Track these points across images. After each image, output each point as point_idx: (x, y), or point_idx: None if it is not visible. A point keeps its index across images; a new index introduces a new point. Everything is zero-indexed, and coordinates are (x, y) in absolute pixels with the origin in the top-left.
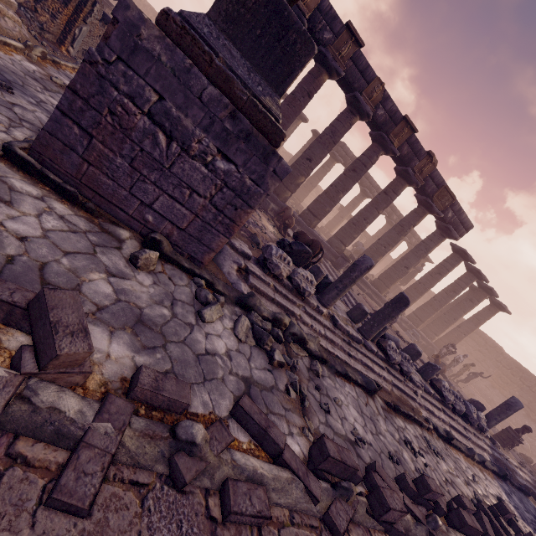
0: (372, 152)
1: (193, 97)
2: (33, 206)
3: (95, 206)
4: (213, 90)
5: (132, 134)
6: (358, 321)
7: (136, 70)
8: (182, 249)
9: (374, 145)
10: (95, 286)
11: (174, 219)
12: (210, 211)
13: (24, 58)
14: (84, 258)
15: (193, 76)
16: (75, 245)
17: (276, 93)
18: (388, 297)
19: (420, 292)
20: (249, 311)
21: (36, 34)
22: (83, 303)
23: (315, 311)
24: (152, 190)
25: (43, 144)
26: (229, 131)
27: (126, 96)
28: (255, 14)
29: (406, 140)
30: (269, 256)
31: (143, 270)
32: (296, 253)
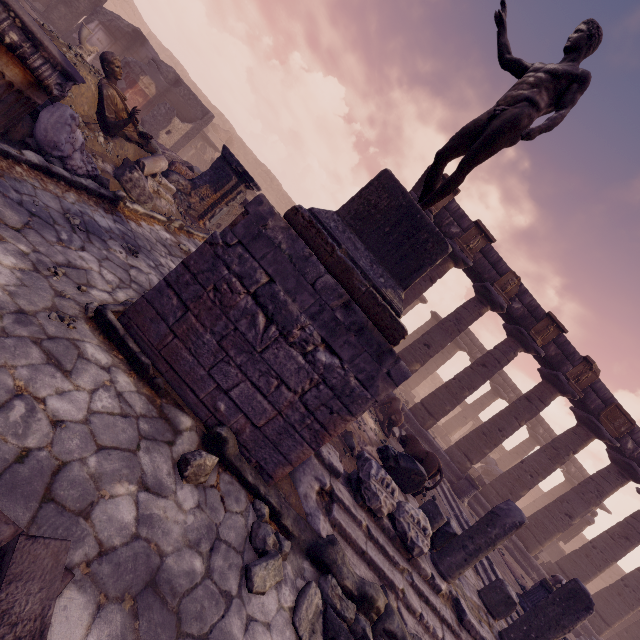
0: (507, 346)
1: (306, 283)
2: (94, 378)
3: (165, 382)
4: (330, 278)
5: (231, 311)
6: (498, 614)
7: (253, 254)
8: (250, 452)
9: (510, 339)
10: (115, 506)
11: (251, 413)
12: (298, 410)
13: (163, 228)
14: (119, 457)
15: (310, 264)
16: (117, 436)
17: (400, 286)
18: (540, 560)
19: (597, 565)
20: (324, 571)
21: (183, 211)
22: (82, 540)
23: (427, 585)
24: (235, 374)
25: (138, 310)
26: (339, 321)
27: (235, 275)
28: (385, 215)
29: (552, 339)
30: (365, 477)
31: (190, 482)
32: (404, 471)
